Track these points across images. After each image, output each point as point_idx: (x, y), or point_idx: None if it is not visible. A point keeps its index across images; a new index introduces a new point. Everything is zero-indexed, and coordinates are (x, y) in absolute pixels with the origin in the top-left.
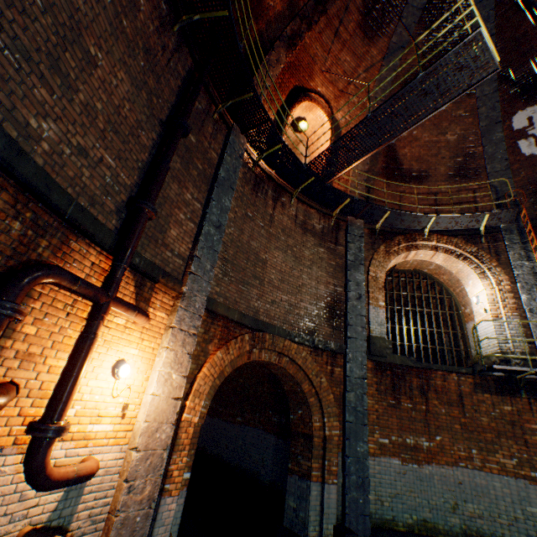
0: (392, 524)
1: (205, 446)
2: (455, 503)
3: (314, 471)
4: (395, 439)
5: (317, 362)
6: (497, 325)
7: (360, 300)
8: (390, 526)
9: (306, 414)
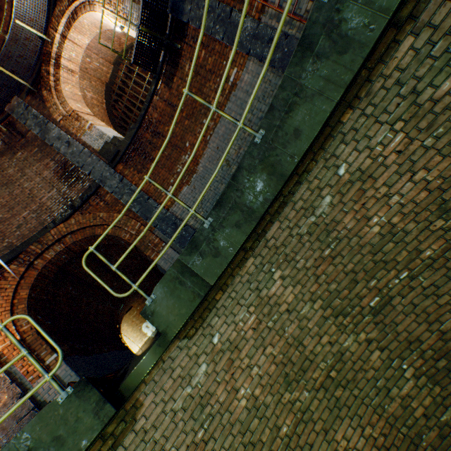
0: None
1: None
2: (226, 162)
3: (152, 256)
4: (173, 180)
5: (92, 211)
6: (132, 26)
7: (72, 145)
8: None
9: (122, 239)
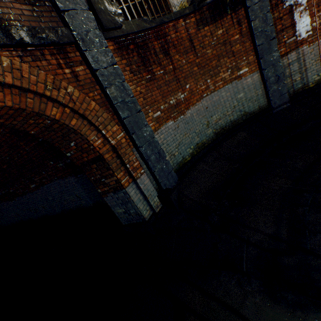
0: (184, 162)
1: (30, 218)
2: (207, 122)
3: (123, 180)
4: (164, 107)
5: (45, 70)
6: None
7: None
8: (183, 163)
9: (80, 141)
